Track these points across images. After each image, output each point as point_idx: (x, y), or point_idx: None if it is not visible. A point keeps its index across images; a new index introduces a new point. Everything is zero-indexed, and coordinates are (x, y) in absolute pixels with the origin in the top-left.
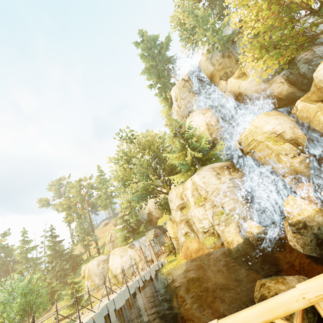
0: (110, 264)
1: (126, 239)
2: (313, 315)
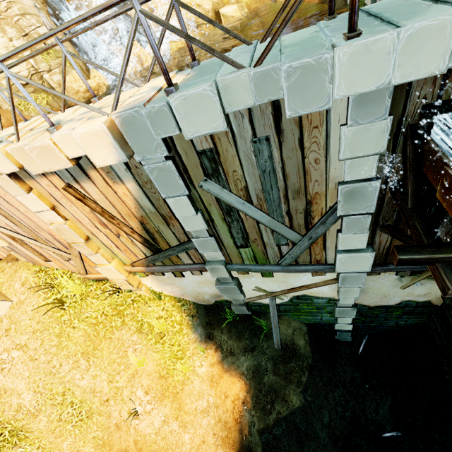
0: None
1: None
2: None
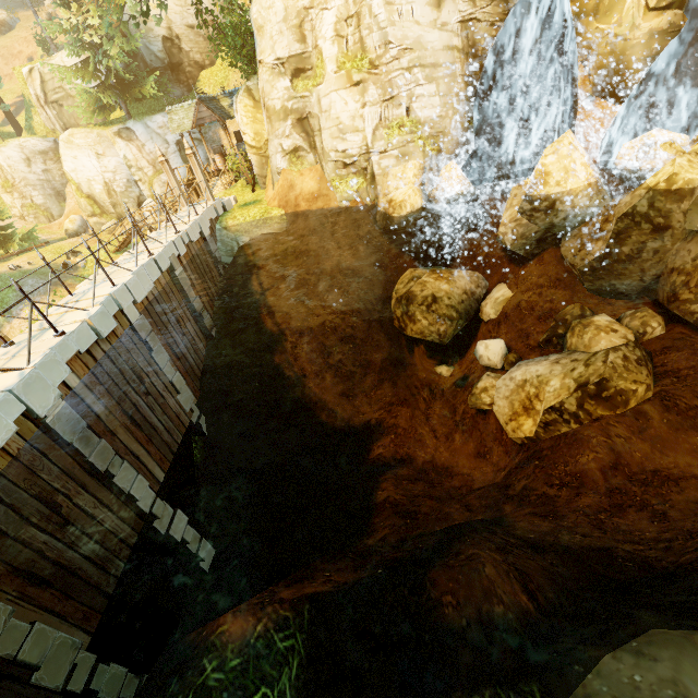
0: (69, 168)
1: (103, 109)
2: (464, 322)
